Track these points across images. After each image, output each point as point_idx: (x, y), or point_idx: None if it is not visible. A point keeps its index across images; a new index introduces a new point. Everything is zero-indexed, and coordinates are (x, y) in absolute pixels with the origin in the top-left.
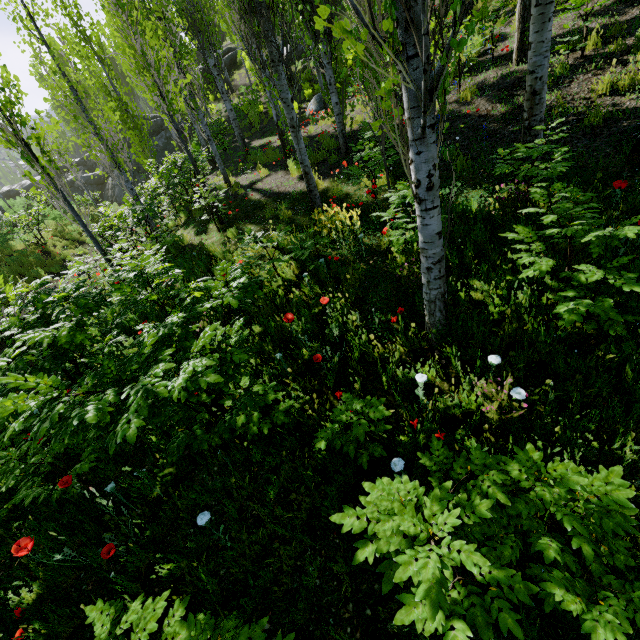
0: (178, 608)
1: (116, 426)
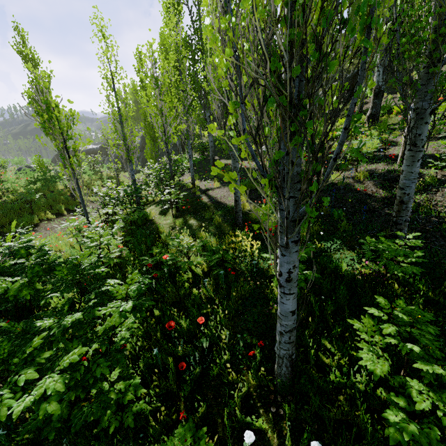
0: None
1: None
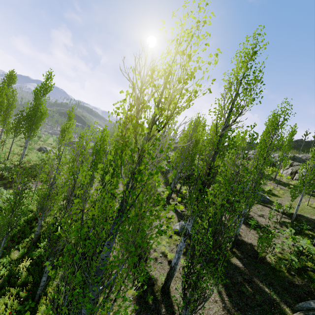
0: None
1: None
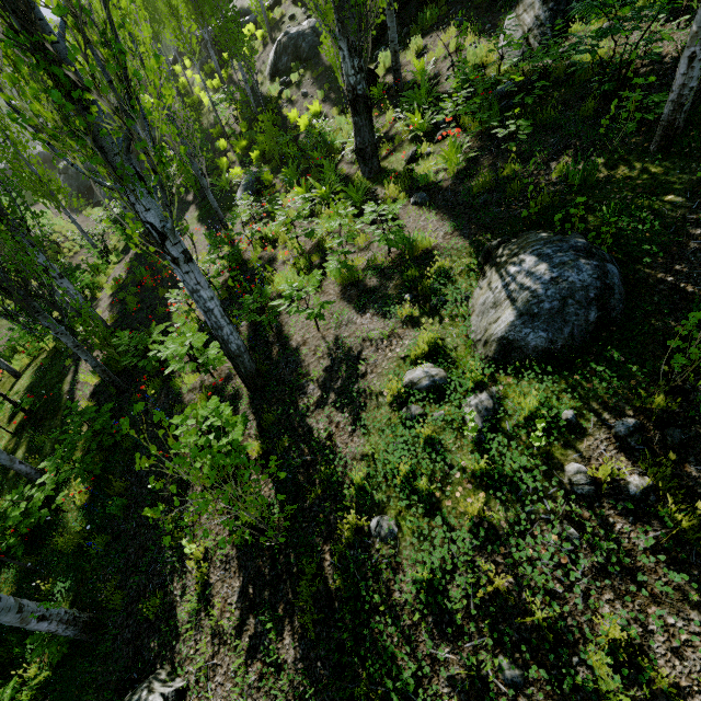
0: None
1: None
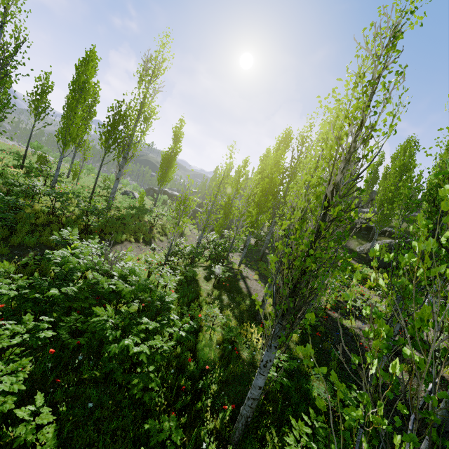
0: (53, 427)
1: (111, 344)
